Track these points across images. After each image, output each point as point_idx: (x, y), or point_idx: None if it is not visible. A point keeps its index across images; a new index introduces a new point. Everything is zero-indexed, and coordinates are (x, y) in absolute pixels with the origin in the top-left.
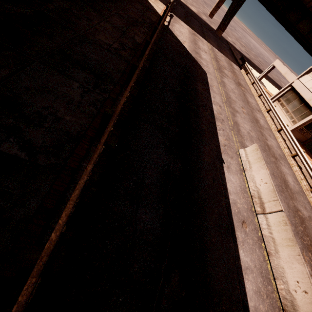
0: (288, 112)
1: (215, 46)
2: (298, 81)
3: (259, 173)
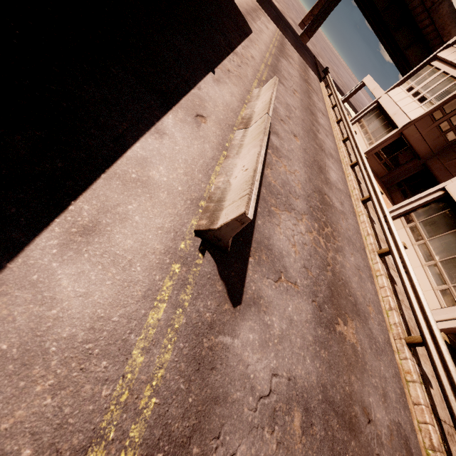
0: (367, 134)
1: (289, 40)
2: (386, 95)
3: (263, 98)
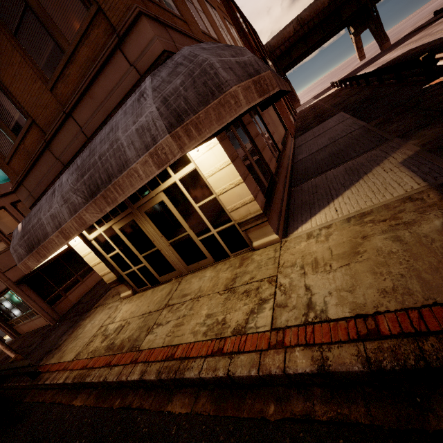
0: None
1: (394, 49)
2: None
3: None
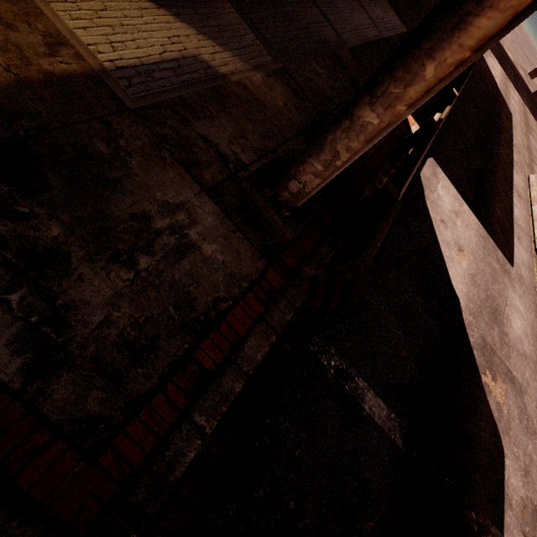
0: None
1: (527, 106)
2: None
3: None
